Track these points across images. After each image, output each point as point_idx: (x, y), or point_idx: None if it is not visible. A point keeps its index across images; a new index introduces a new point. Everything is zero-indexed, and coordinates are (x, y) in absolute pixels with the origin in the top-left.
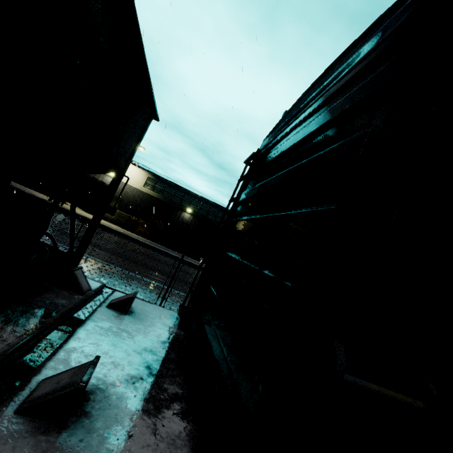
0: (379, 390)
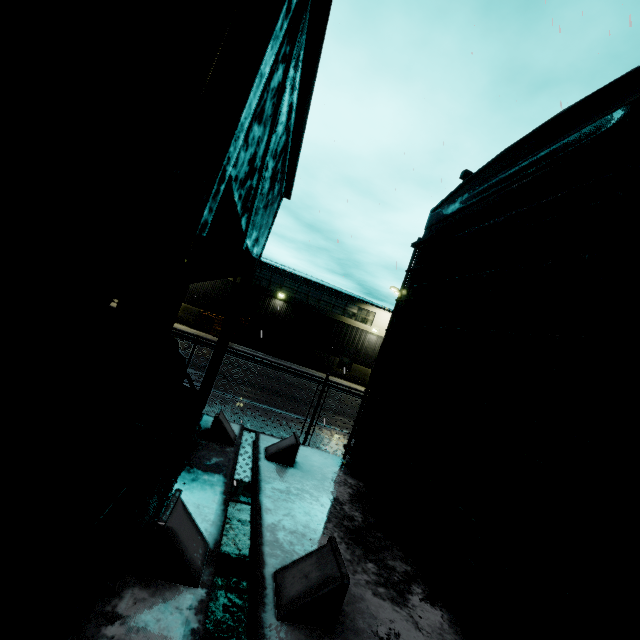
0: None
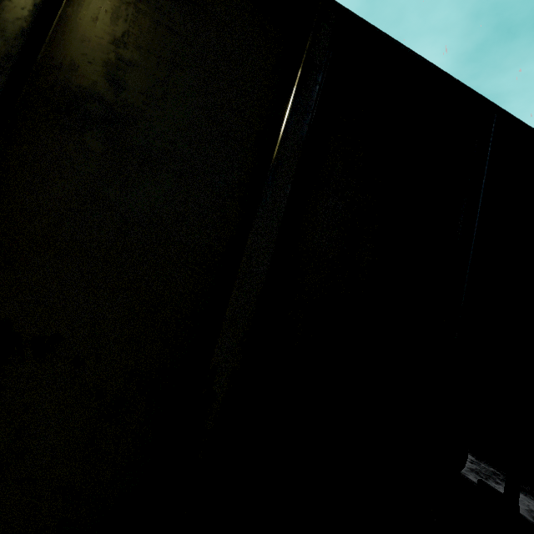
0: None
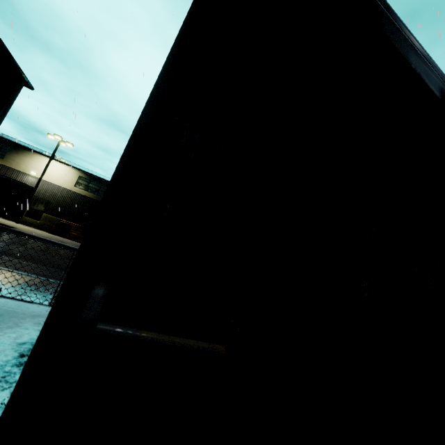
0: (158, 338)
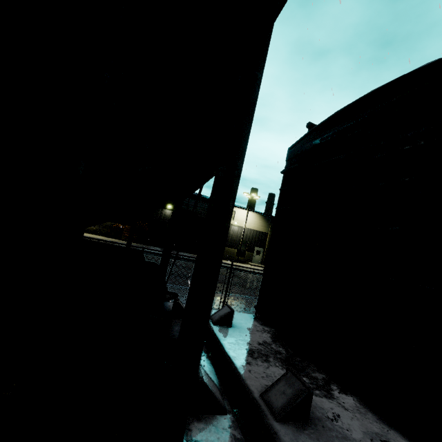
0: None
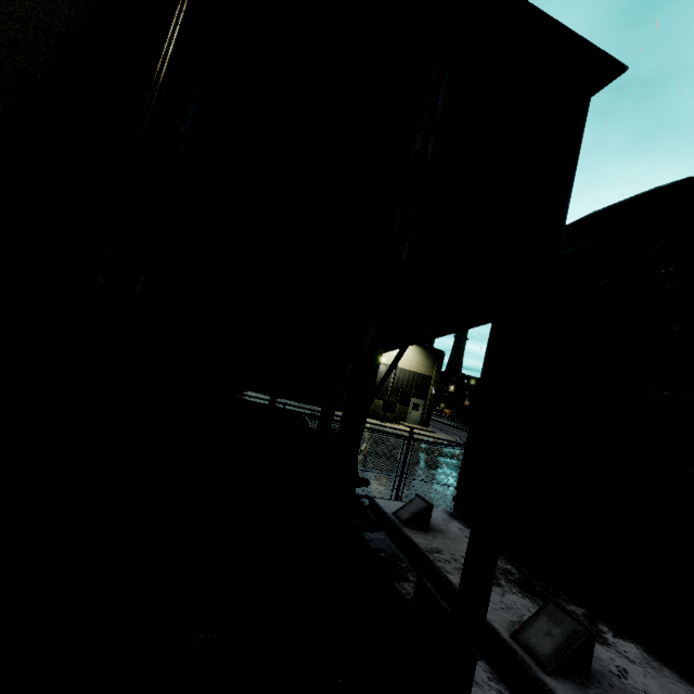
0: None
